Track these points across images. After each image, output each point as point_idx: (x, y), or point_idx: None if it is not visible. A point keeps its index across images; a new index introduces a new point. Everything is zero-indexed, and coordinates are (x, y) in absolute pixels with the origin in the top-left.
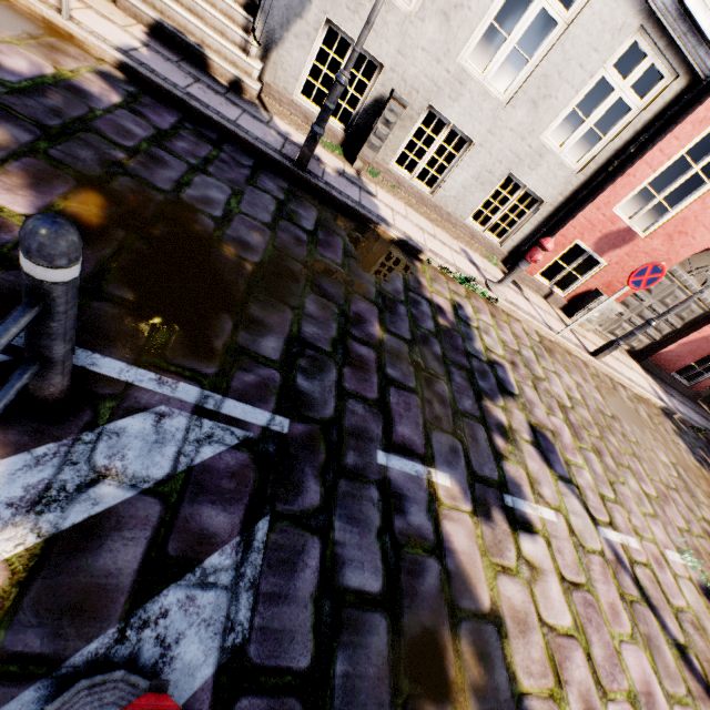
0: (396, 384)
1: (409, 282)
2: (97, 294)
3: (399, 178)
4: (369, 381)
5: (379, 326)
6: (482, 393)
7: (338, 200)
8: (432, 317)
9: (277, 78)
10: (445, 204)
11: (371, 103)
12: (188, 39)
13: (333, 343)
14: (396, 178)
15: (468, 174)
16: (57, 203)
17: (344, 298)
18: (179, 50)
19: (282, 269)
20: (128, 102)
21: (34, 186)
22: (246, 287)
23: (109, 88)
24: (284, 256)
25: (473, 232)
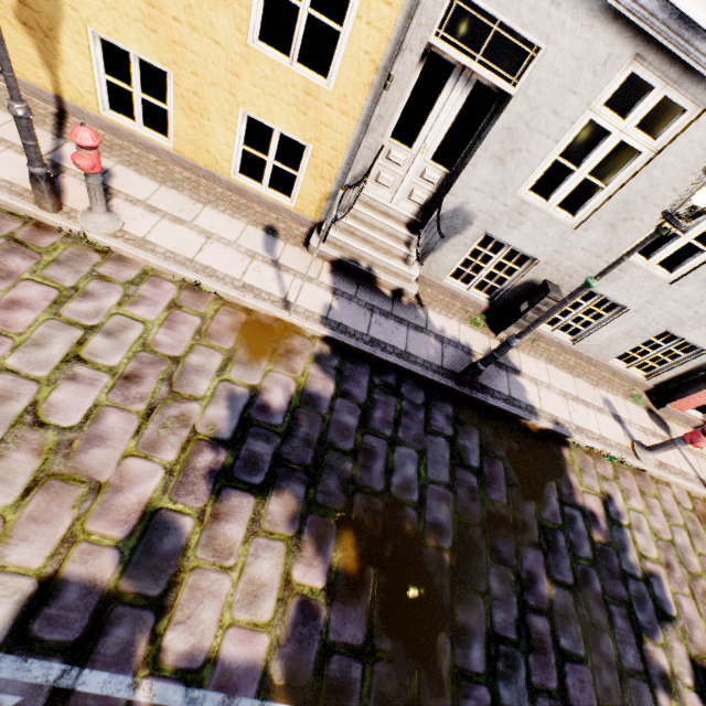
0: (569, 657)
1: (562, 489)
2: (373, 655)
3: (540, 332)
4: (549, 664)
5: (547, 578)
6: (641, 631)
7: (493, 405)
8: (587, 535)
9: (430, 270)
10: (586, 350)
11: (519, 284)
12: (361, 267)
13: (516, 626)
14: (536, 332)
15: (617, 330)
16: (333, 560)
17: (515, 554)
18: (353, 273)
19: (467, 542)
20: (338, 384)
21: (319, 549)
22: (450, 587)
23: (325, 374)
24: (466, 523)
25: (614, 370)
